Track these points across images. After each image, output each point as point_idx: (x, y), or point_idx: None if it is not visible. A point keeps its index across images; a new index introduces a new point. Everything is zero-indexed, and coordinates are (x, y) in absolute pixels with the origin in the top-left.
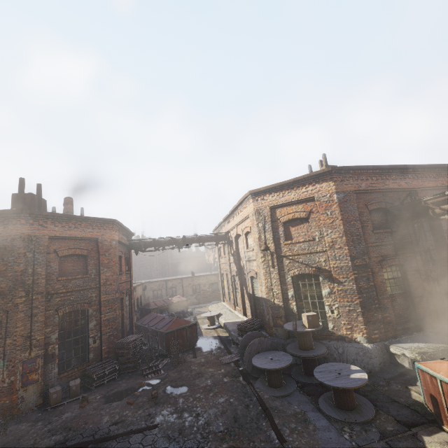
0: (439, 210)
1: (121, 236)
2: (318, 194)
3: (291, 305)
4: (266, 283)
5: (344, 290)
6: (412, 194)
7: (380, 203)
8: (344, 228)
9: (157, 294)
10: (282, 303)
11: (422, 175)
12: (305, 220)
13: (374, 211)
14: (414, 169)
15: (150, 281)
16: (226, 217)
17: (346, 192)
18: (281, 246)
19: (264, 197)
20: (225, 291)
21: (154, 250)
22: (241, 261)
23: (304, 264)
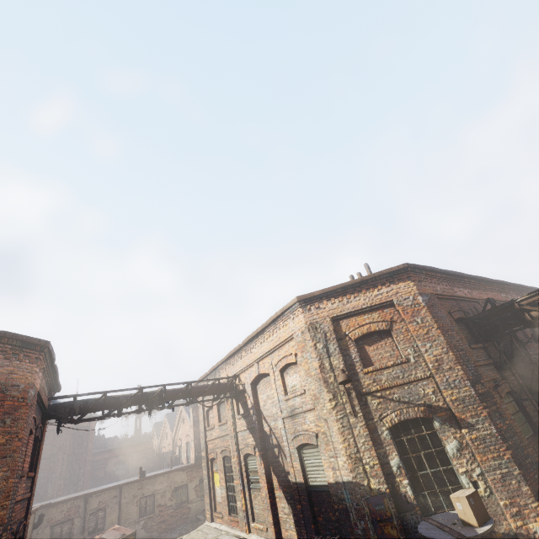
0: (536, 312)
1: (43, 385)
2: (398, 296)
3: (401, 486)
4: (347, 448)
5: (481, 437)
6: (491, 300)
7: (459, 312)
8: (445, 339)
9: (61, 533)
10: (385, 485)
11: (475, 286)
12: (385, 333)
13: (457, 322)
14: (467, 278)
15: (51, 503)
16: (235, 351)
17: (428, 294)
18: (360, 377)
19: (320, 305)
20: (217, 496)
21: (101, 418)
22: (264, 423)
23: (403, 403)
